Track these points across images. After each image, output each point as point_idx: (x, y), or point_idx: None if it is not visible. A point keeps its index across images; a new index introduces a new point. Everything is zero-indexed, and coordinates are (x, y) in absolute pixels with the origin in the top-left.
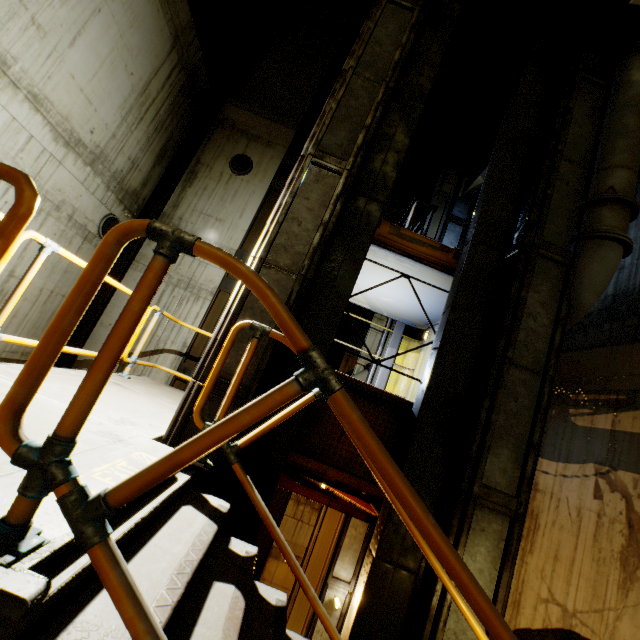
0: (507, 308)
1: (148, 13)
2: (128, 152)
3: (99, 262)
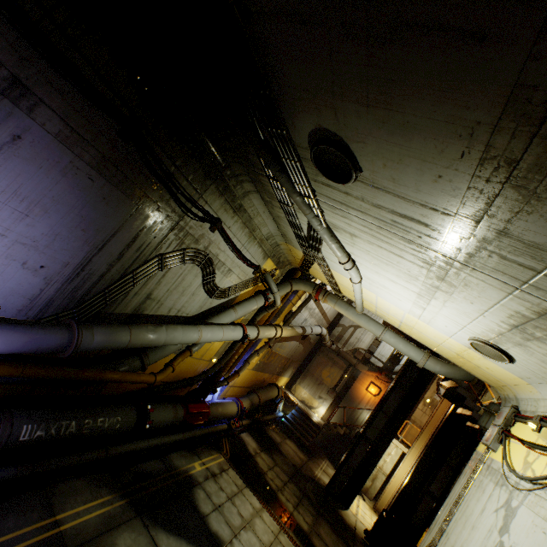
0: None
1: None
2: None
3: None
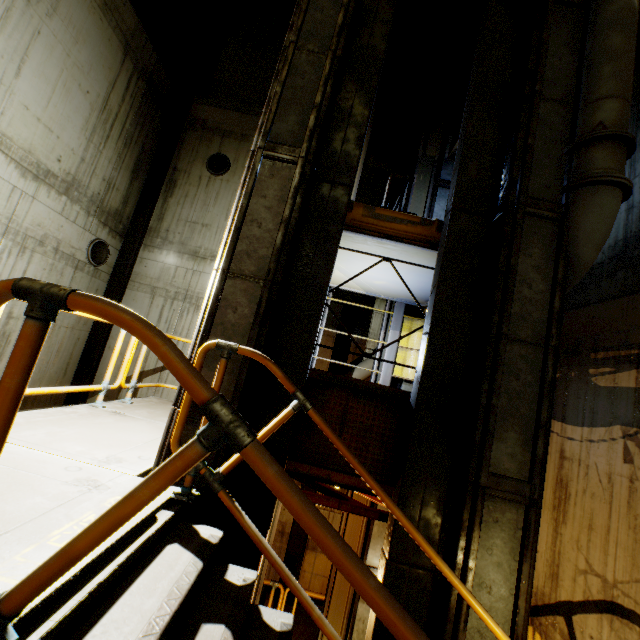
0: (497, 279)
1: (91, 24)
2: (101, 173)
3: None
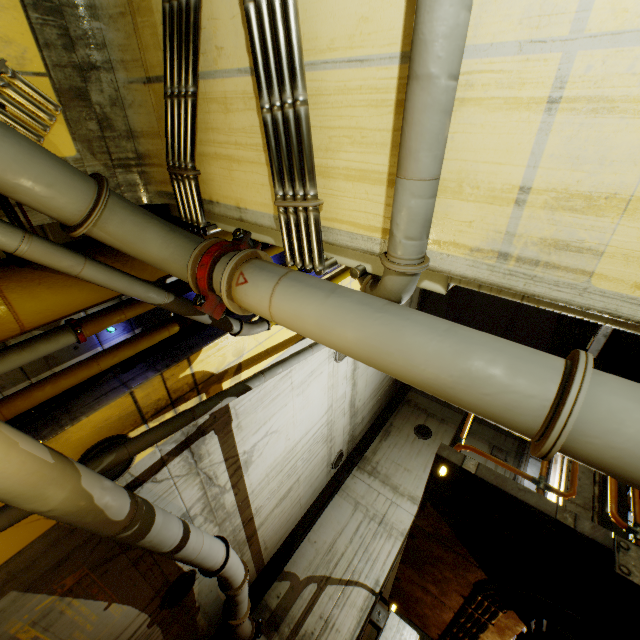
0: None
1: None
2: (363, 412)
3: None
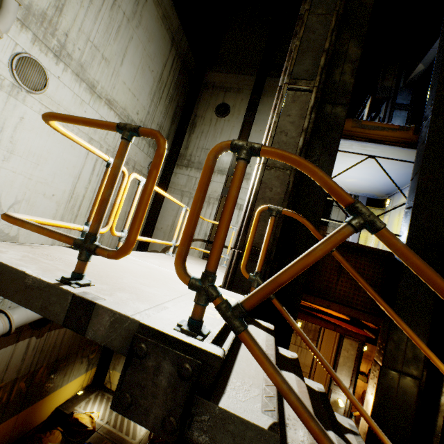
0: None
1: (156, 29)
2: (156, 120)
3: (208, 171)
